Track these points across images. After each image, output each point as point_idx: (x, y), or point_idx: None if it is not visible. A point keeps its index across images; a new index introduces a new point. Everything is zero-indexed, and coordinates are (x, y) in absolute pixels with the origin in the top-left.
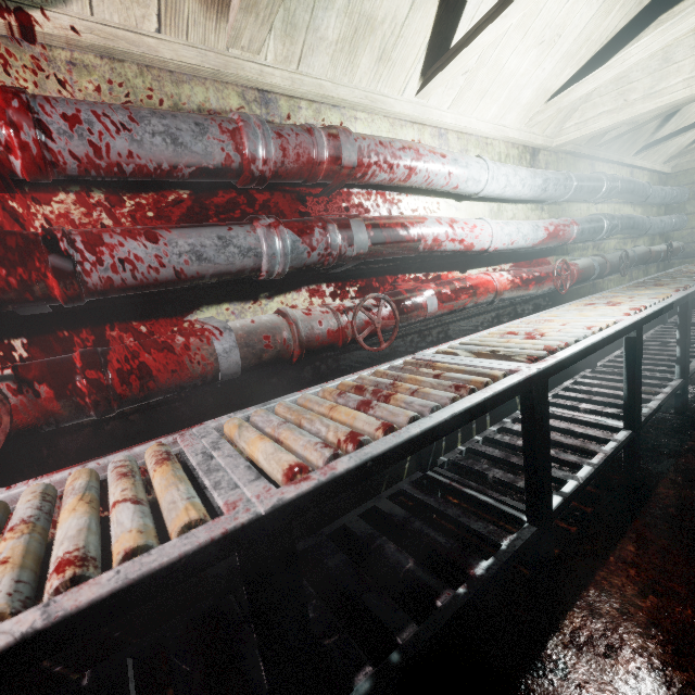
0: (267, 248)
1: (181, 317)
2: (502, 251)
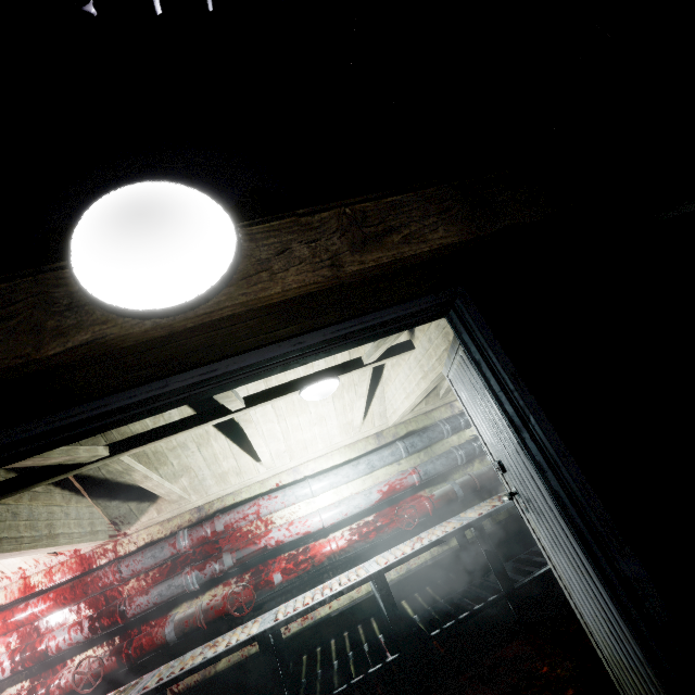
0: (185, 583)
1: (167, 614)
2: (344, 519)
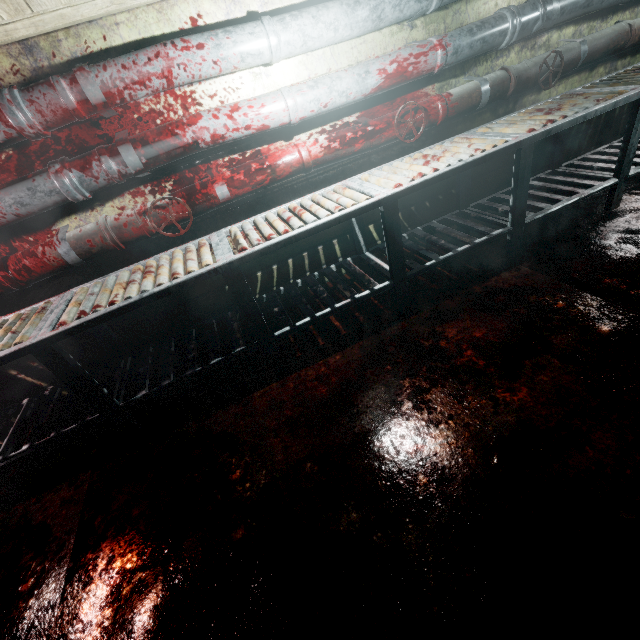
0: (60, 188)
1: (49, 229)
2: (320, 114)
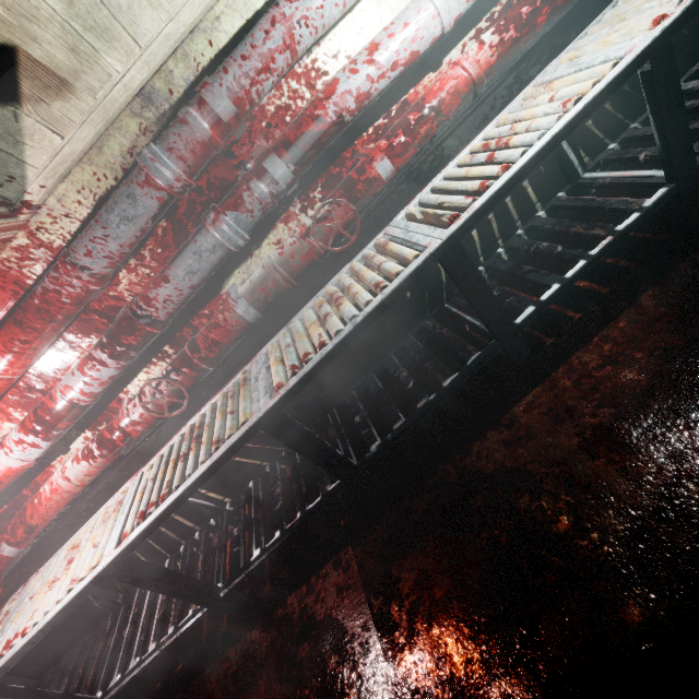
0: (222, 239)
1: (219, 294)
2: (476, 3)
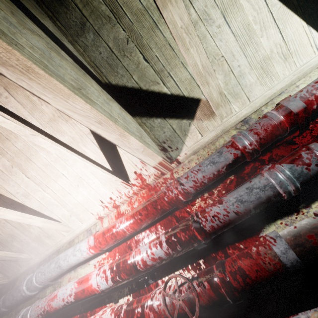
0: (273, 180)
1: (257, 235)
2: None
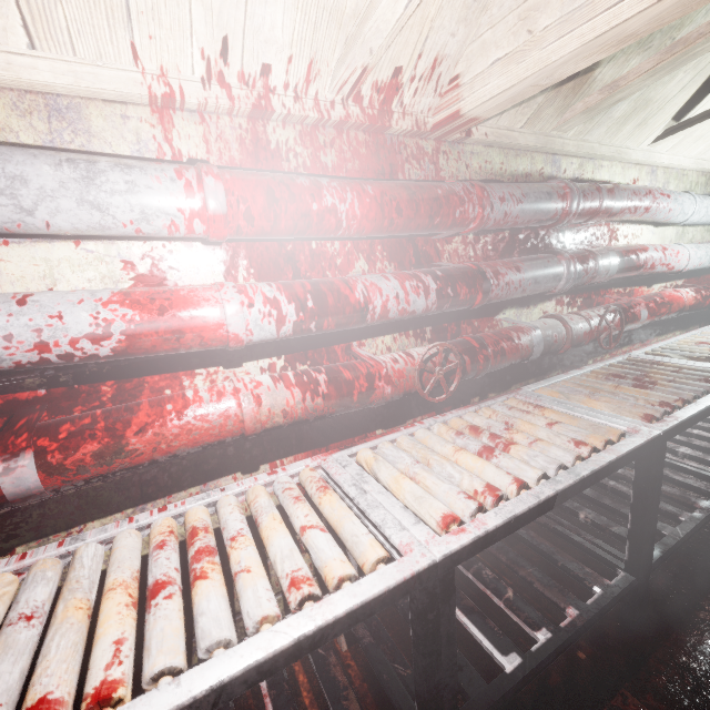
0: (568, 274)
1: (493, 317)
2: (687, 271)
